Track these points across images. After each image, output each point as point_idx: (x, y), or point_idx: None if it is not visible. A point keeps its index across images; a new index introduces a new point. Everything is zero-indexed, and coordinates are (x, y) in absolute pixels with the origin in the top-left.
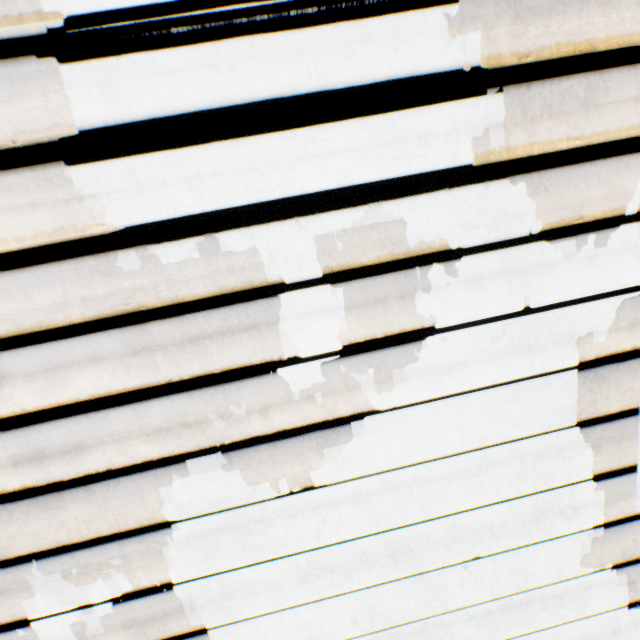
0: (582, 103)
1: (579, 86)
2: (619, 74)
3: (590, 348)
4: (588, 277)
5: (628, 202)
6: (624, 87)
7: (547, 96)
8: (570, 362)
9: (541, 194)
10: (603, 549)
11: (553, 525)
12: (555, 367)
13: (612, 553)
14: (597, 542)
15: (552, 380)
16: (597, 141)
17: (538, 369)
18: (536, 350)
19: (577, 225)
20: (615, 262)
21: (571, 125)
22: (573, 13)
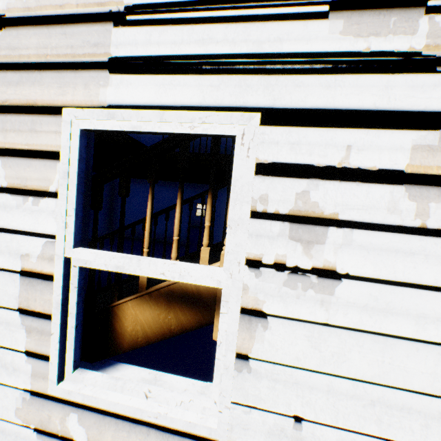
0: (30, 128)
1: (29, 120)
2: (49, 118)
3: (28, 264)
4: (29, 220)
5: (51, 185)
6: (51, 125)
7: (15, 121)
8: (17, 268)
9: (9, 168)
10: (30, 411)
11: (2, 374)
12: (9, 267)
13: (35, 418)
14: (27, 403)
15: (7, 275)
16: (37, 149)
17: (1, 265)
18: (0, 253)
19: (25, 190)
20: (44, 217)
21: (25, 138)
22: (28, 86)
